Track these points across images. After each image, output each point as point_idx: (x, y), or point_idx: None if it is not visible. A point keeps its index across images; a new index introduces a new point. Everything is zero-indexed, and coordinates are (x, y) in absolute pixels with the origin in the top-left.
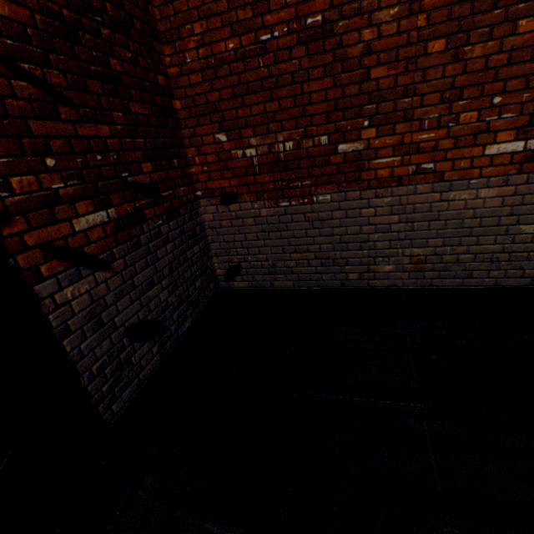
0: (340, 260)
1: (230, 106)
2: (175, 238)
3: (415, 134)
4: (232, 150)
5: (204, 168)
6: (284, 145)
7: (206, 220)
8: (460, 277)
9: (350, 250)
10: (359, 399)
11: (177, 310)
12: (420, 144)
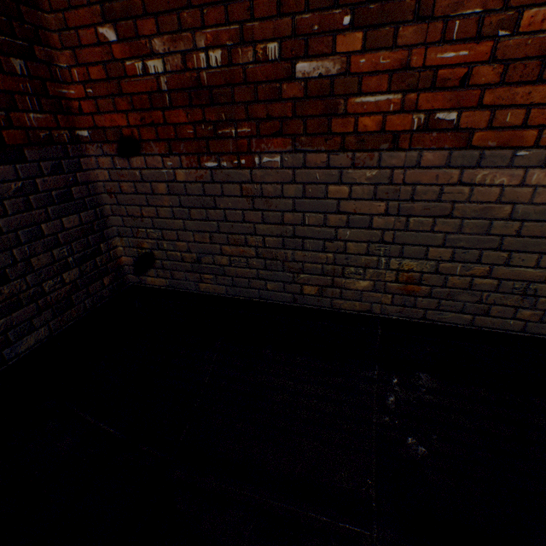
0: (292, 264)
1: None
2: (6, 196)
3: (434, 49)
4: (126, 59)
5: (87, 89)
6: (207, 56)
7: (100, 179)
8: (471, 312)
9: (307, 250)
10: (274, 503)
11: (2, 318)
12: (439, 71)
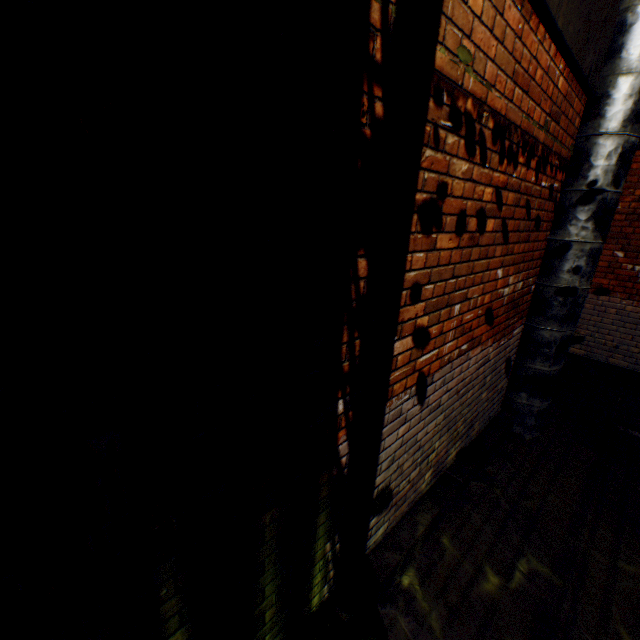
0: None
1: (637, 238)
2: None
3: None
4: (623, 263)
5: None
6: None
7: None
8: None
9: None
10: None
11: None
12: None
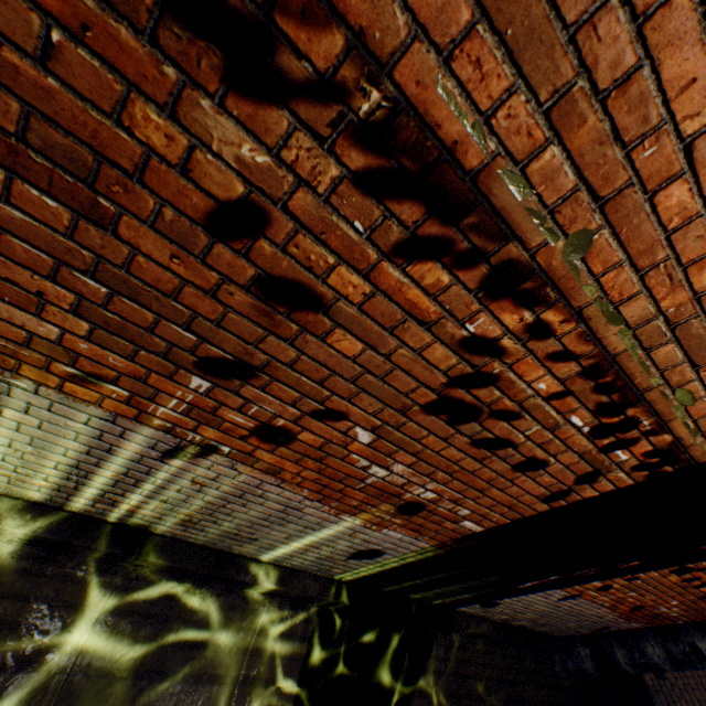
0: None
1: None
2: None
3: None
4: None
5: None
6: None
7: None
8: None
9: None
10: None
11: None
12: None
